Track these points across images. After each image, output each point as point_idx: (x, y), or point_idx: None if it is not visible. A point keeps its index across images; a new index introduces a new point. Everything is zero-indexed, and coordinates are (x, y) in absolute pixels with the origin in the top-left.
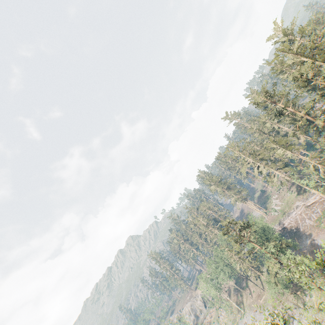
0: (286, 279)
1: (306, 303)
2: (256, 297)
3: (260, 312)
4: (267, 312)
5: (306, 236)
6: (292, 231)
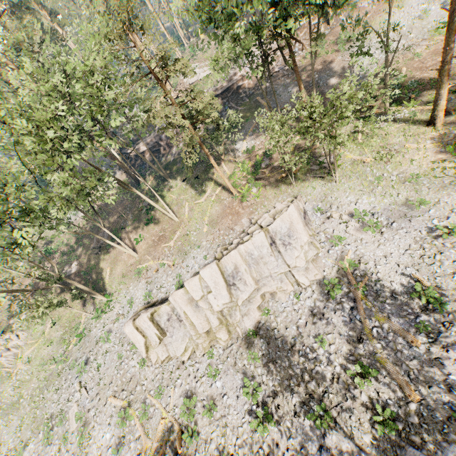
0: (247, 168)
1: (334, 171)
2: (151, 247)
3: (175, 266)
4: (202, 252)
5: (286, 86)
6: (244, 95)
